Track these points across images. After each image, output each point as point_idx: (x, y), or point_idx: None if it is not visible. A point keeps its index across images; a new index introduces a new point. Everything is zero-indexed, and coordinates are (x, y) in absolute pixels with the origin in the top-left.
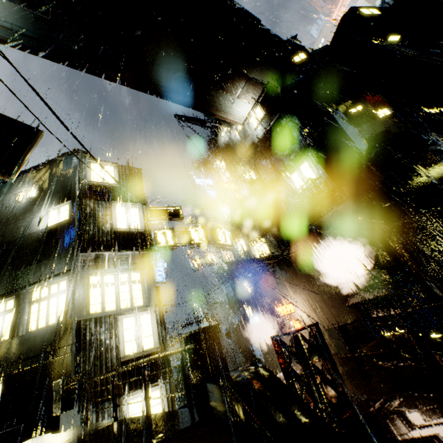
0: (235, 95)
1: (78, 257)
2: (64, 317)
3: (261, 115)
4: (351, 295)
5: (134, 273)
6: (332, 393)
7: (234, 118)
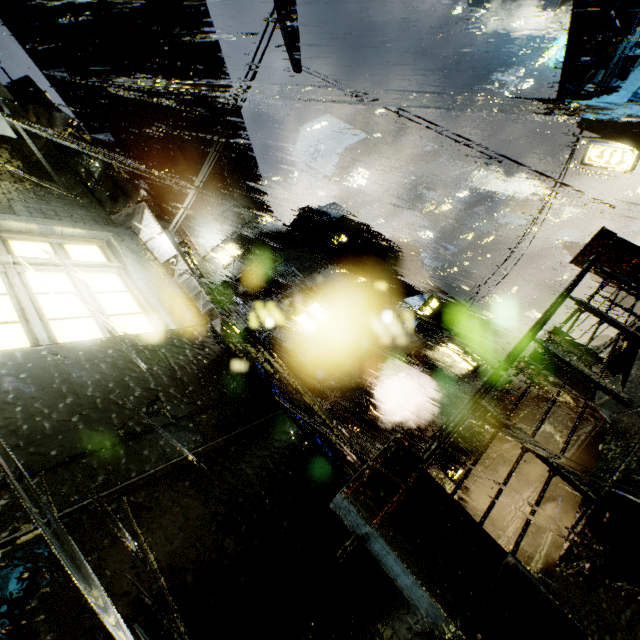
0: (214, 215)
1: (135, 210)
2: (149, 329)
3: (238, 253)
4: None
5: None
6: (562, 437)
7: (198, 244)
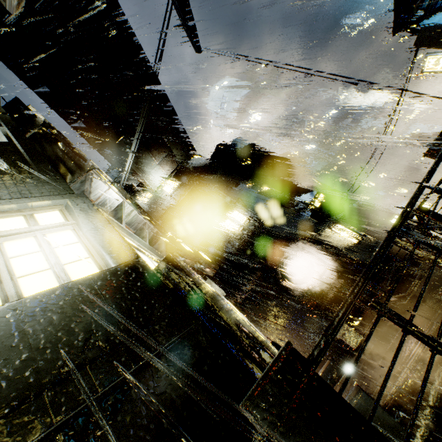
0: (157, 162)
1: (86, 178)
2: (93, 270)
3: (177, 184)
4: (314, 306)
5: (154, 257)
6: (438, 290)
7: (150, 183)
